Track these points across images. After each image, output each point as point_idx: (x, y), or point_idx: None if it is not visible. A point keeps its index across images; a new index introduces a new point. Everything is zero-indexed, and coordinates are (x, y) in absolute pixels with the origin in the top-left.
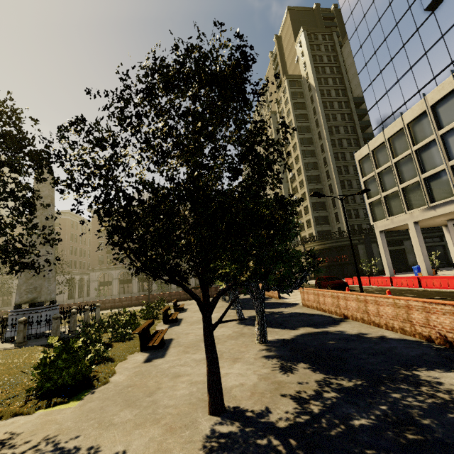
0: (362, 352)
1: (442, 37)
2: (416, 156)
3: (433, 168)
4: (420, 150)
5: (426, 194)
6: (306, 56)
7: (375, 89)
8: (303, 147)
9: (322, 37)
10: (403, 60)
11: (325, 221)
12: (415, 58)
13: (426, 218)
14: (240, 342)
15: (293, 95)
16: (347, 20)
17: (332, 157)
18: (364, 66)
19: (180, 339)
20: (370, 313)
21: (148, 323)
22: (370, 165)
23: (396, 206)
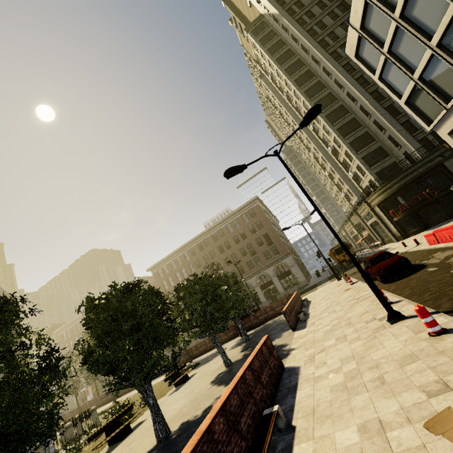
0: None
1: None
2: None
3: None
4: None
5: None
6: None
7: None
8: (303, 88)
9: None
10: None
11: (380, 155)
12: None
13: None
14: None
15: (263, 42)
16: None
17: (342, 73)
18: None
19: None
20: None
21: None
22: (373, 49)
23: (447, 79)
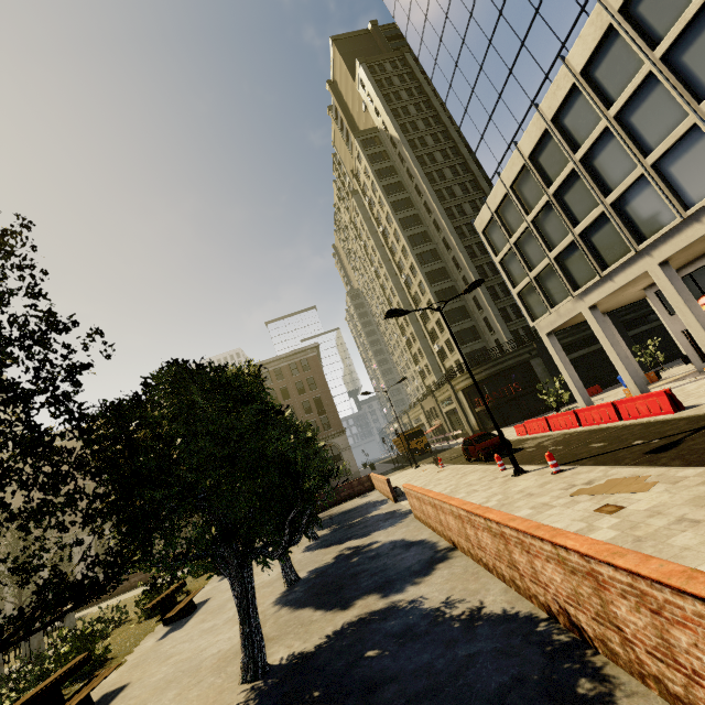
0: (398, 696)
1: (536, 12)
2: (557, 202)
3: (588, 214)
4: (560, 192)
5: (591, 259)
6: (375, 98)
7: (474, 118)
8: (407, 231)
9: (391, 65)
10: (496, 64)
11: (473, 336)
12: (511, 55)
13: (604, 296)
14: (219, 681)
15: (372, 159)
16: (407, 30)
17: (453, 234)
18: (449, 88)
19: (136, 685)
20: (473, 543)
21: (59, 673)
22: (501, 234)
23: (556, 288)
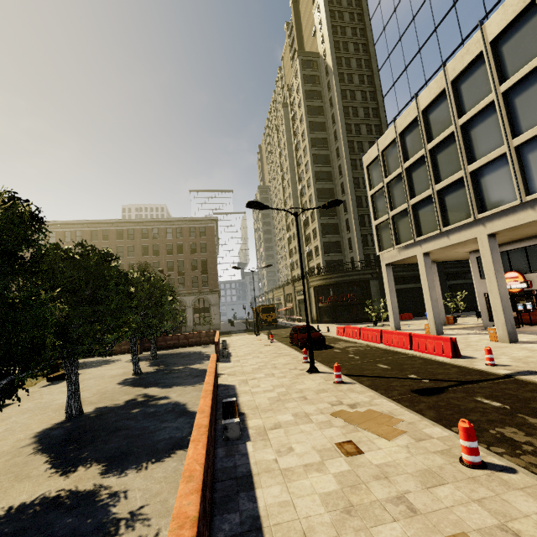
0: None
1: None
2: (431, 158)
3: (450, 176)
4: (436, 150)
5: (439, 214)
6: (324, 26)
7: (393, 65)
8: (314, 150)
9: (347, 1)
10: (427, 18)
11: (336, 249)
12: (441, 13)
13: (438, 248)
14: None
15: (306, 79)
16: None
17: (348, 164)
18: (382, 31)
19: None
20: None
21: None
22: (379, 173)
23: (405, 230)
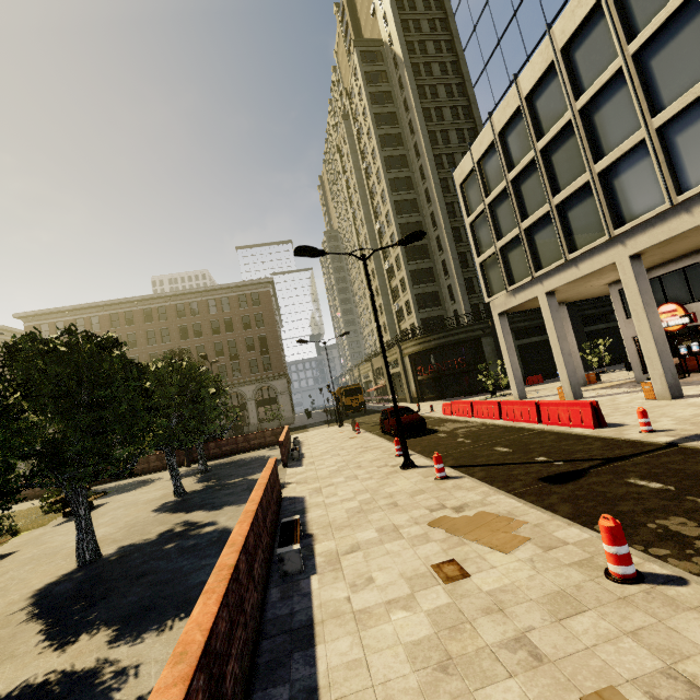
0: None
1: None
2: (543, 162)
3: (572, 182)
4: (549, 149)
5: (562, 237)
6: (386, 0)
7: (481, 40)
8: (390, 173)
9: None
10: None
11: (433, 301)
12: None
13: (564, 283)
14: None
15: (369, 78)
16: None
17: (437, 186)
18: None
19: None
20: None
21: None
22: (478, 191)
23: (519, 264)
